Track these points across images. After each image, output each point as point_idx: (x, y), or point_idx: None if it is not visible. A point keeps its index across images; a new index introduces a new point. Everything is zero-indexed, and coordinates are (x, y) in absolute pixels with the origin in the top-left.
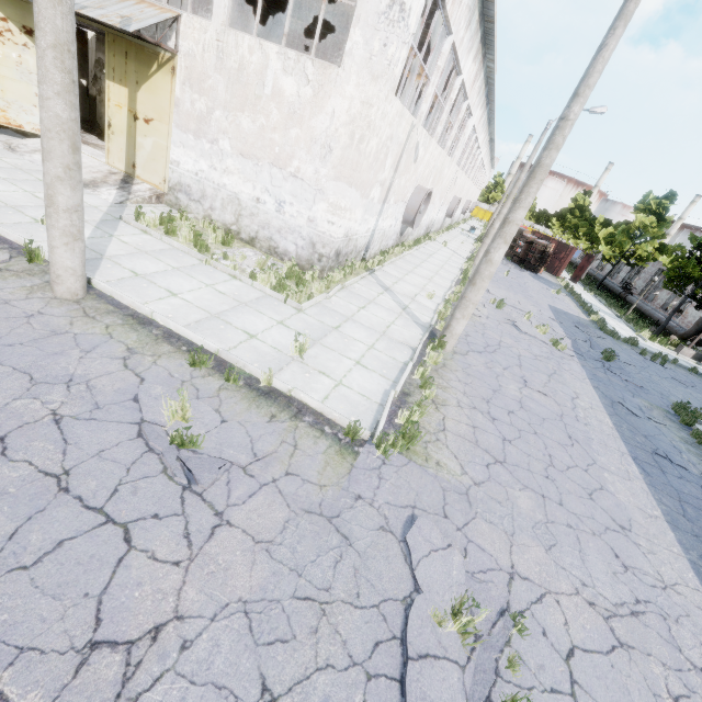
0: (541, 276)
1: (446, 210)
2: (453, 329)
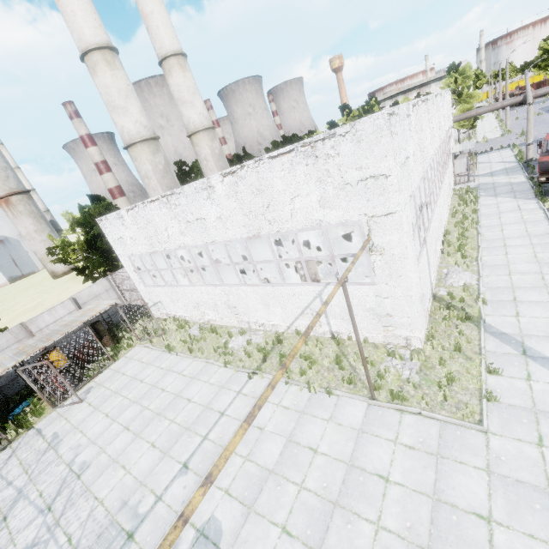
0: (535, 102)
1: None
2: (507, 125)
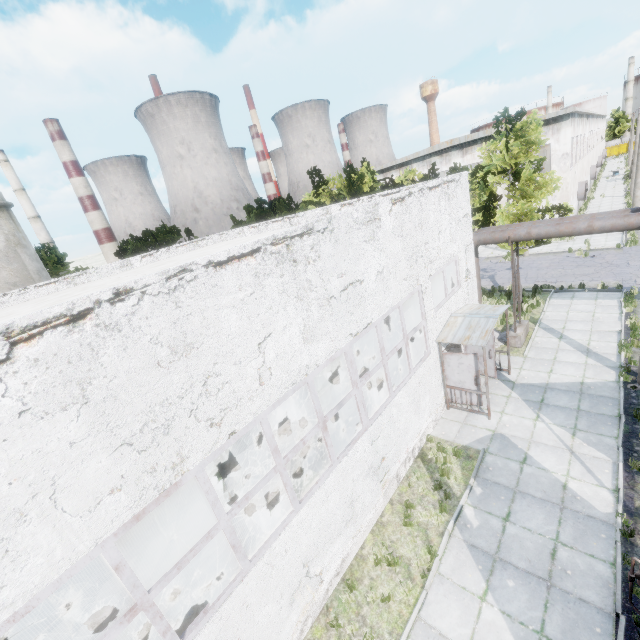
0: None
1: (589, 176)
2: None
